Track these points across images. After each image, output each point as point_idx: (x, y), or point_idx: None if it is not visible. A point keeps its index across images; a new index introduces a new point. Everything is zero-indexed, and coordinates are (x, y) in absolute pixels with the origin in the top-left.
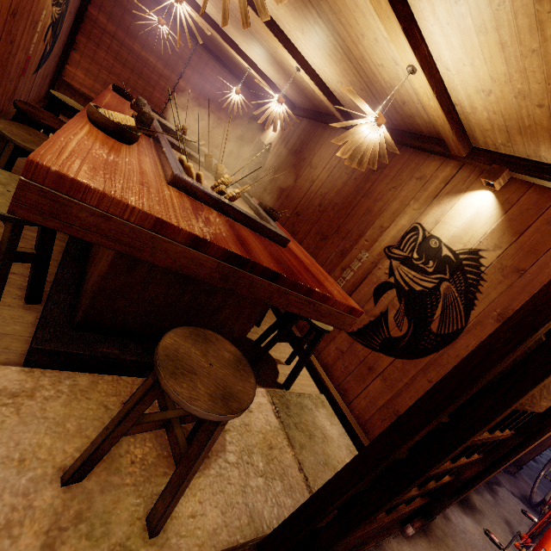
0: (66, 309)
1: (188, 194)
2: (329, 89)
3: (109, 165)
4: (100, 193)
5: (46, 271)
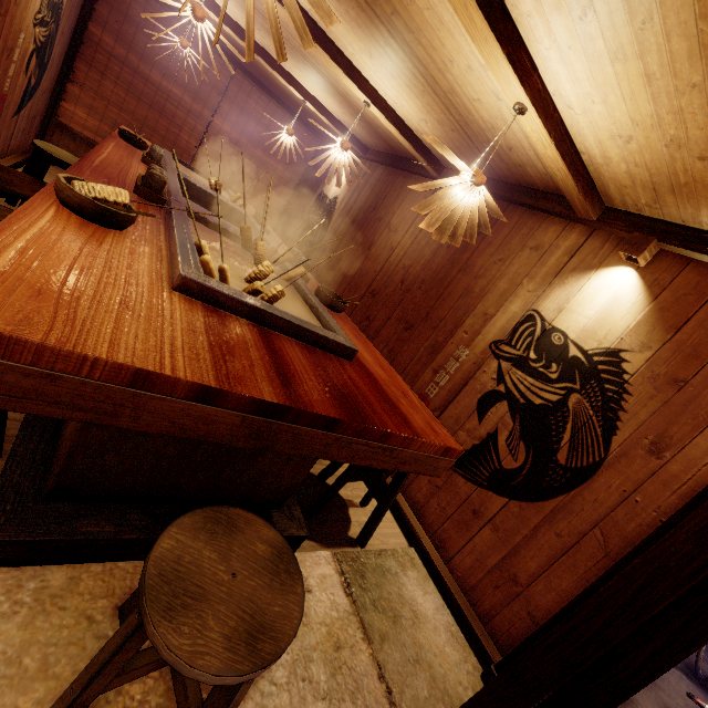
0: (35, 468)
1: (205, 301)
2: (409, 129)
3: (71, 280)
4: (35, 344)
5: (4, 415)
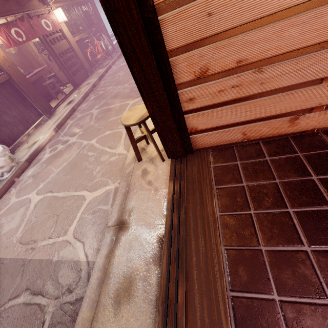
0: None
1: None
2: None
3: None
4: None
5: None
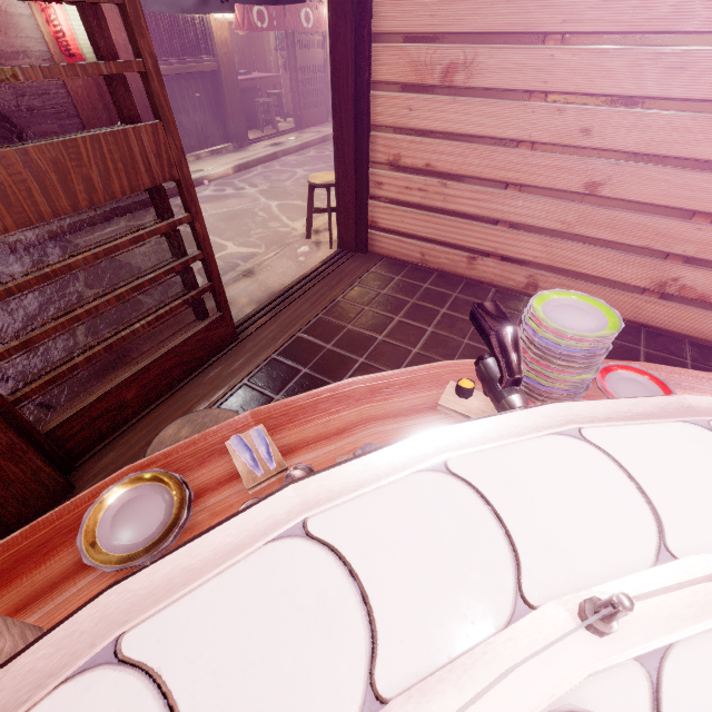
0: None
1: None
2: None
3: None
4: None
5: None
